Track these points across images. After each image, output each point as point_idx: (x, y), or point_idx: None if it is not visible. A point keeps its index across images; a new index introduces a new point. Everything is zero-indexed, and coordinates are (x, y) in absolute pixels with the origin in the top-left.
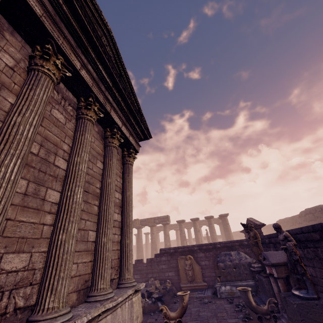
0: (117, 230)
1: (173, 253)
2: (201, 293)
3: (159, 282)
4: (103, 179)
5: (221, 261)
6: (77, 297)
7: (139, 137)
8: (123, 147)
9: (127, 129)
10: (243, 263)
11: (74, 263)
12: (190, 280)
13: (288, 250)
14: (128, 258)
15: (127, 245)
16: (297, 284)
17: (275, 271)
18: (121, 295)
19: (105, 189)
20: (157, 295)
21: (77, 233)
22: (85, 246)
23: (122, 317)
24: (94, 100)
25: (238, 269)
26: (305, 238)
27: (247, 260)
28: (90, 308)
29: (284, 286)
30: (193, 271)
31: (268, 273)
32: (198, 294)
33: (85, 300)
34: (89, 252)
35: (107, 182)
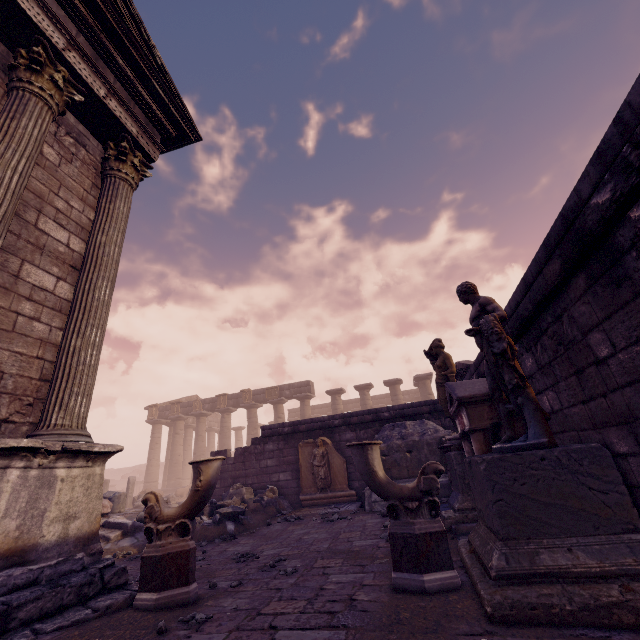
0: (50, 315)
1: (291, 435)
2: (335, 507)
3: (257, 493)
4: None
5: (383, 439)
6: None
7: (159, 126)
8: (103, 135)
9: (97, 75)
10: (427, 440)
11: None
12: (320, 486)
13: (483, 333)
14: (72, 381)
15: (74, 350)
16: (507, 429)
17: (466, 416)
18: None
19: None
20: (230, 510)
21: None
22: None
23: None
24: None
25: (418, 454)
26: (532, 302)
27: (437, 433)
28: None
29: (485, 450)
30: (328, 469)
31: (459, 433)
32: (327, 510)
33: None
34: None
35: None
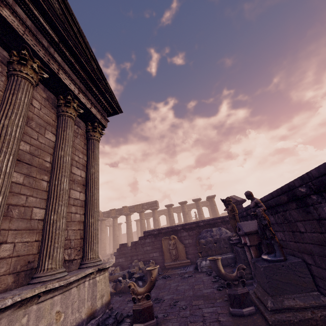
0: (79, 209)
1: (157, 235)
2: (183, 269)
3: (144, 263)
4: (54, 152)
5: (203, 237)
6: (14, 279)
7: (106, 110)
8: (86, 120)
9: (87, 99)
10: (223, 237)
11: (8, 243)
12: (173, 258)
13: (258, 215)
14: (93, 238)
15: (91, 224)
16: (266, 249)
17: (248, 239)
18: (76, 275)
19: (56, 162)
20: (138, 275)
21: (4, 207)
22: (26, 224)
23: (80, 297)
24: (31, 55)
25: (219, 244)
26: (275, 203)
27: (227, 234)
28: (25, 289)
29: (256, 253)
30: (176, 250)
31: (243, 243)
32: (180, 271)
33: (27, 282)
34: (34, 231)
35: (59, 155)
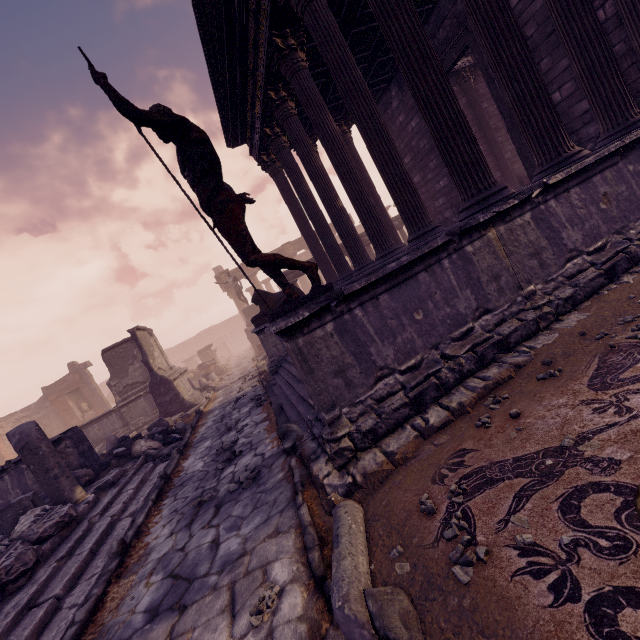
0: None
1: None
2: None
3: None
4: None
5: None
6: None
7: None
8: None
9: None
10: None
11: None
12: None
13: None
14: None
15: None
16: None
17: None
18: None
19: None
20: None
21: None
22: None
23: None
24: None
25: None
26: None
27: None
28: None
29: None
30: None
31: None
32: None
33: None
34: None
35: None
